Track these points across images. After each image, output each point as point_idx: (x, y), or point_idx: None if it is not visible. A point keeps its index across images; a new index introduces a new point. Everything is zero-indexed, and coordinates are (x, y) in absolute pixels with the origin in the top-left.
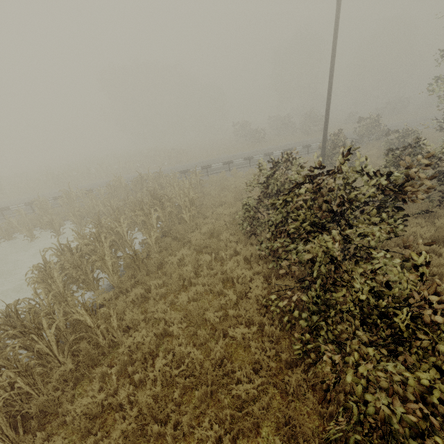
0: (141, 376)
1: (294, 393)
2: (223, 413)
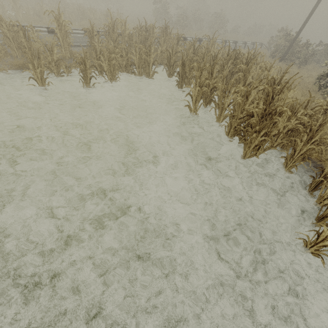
0: None
1: None
2: None
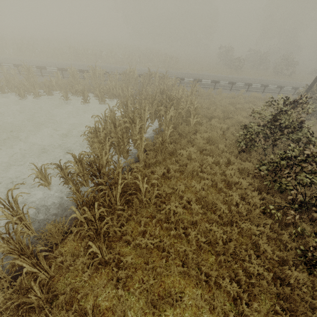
0: (174, 232)
1: (281, 278)
2: (238, 277)
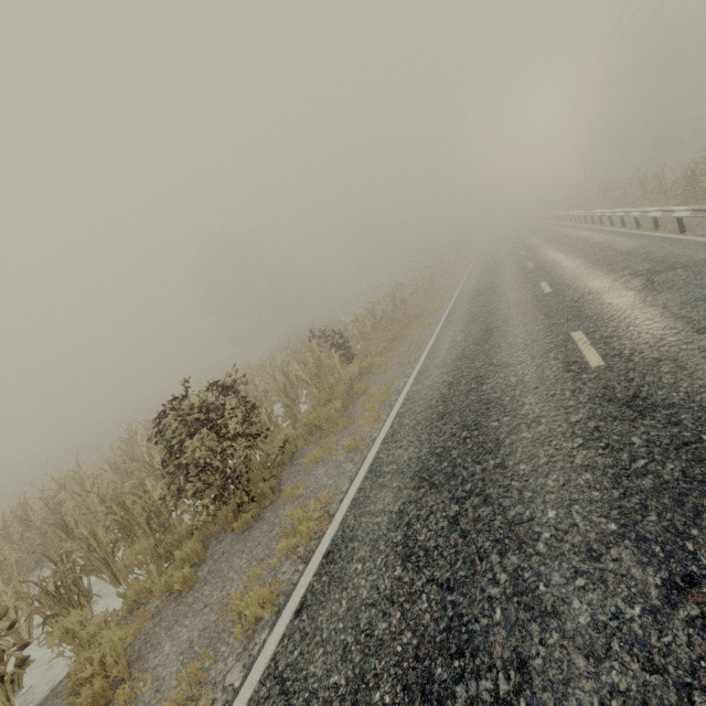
0: None
1: None
2: None
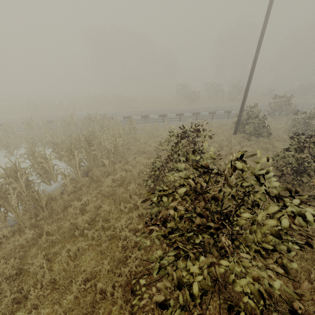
0: None
1: None
2: None
